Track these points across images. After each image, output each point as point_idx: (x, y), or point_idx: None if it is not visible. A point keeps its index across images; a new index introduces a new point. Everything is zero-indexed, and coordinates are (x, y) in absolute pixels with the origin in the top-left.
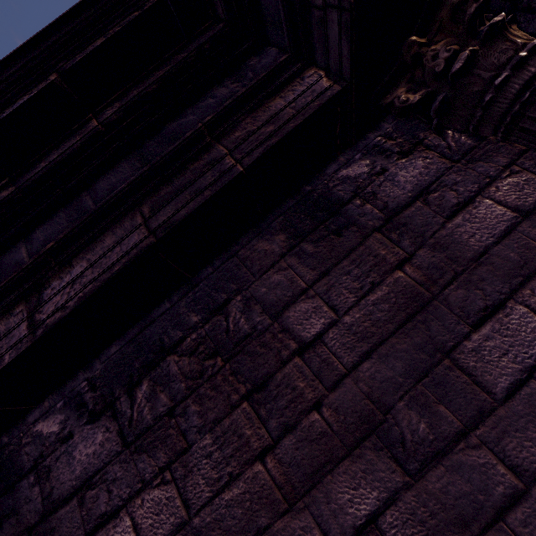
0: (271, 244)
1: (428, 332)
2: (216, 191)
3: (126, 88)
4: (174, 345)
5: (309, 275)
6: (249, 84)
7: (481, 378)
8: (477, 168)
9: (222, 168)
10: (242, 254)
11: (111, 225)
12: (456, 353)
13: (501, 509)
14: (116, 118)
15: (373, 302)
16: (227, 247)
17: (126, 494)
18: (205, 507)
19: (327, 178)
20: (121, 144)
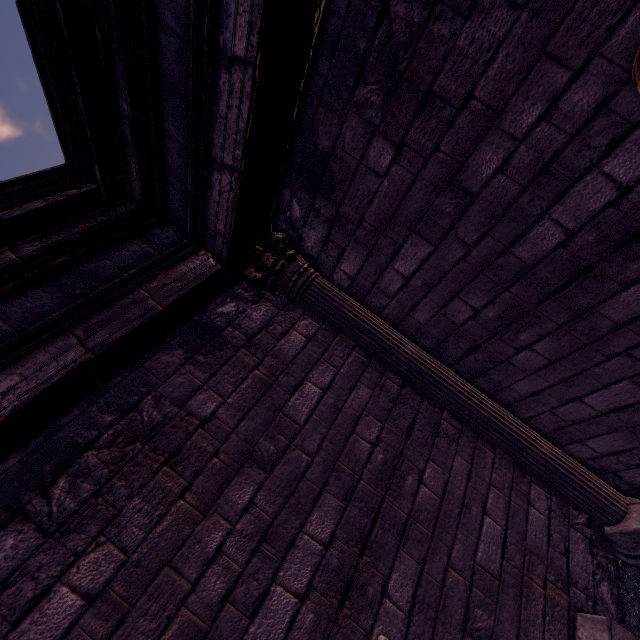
0: (173, 357)
1: (272, 400)
2: (144, 322)
3: (48, 232)
4: (91, 443)
5: (203, 377)
6: (163, 253)
7: (295, 418)
8: (290, 315)
9: (146, 307)
10: (148, 365)
11: (42, 345)
12: (285, 408)
13: (304, 472)
14: (37, 255)
15: (244, 389)
16: (134, 360)
17: (57, 572)
18: (142, 544)
19: (209, 312)
20: (37, 275)
